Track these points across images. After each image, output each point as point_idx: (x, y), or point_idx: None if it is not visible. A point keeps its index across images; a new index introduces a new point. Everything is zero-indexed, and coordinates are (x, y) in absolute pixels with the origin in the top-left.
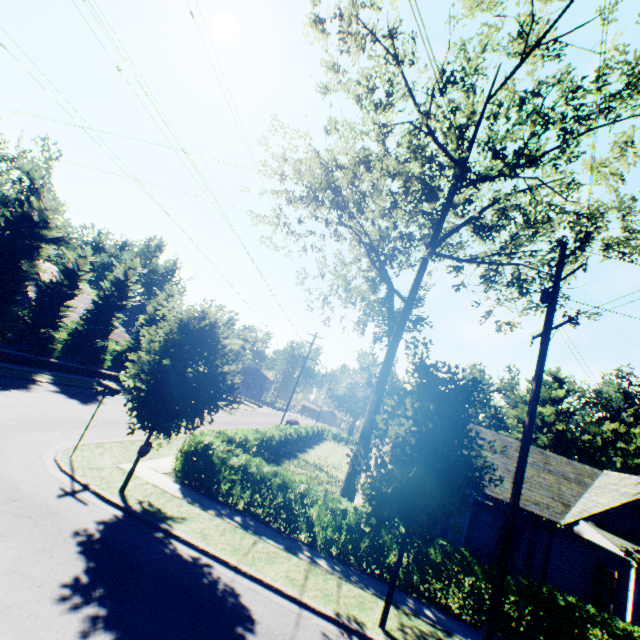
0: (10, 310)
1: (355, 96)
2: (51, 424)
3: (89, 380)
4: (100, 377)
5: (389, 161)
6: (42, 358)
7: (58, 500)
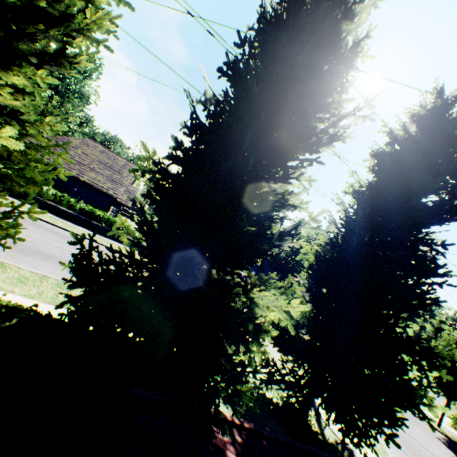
0: None
1: None
2: None
3: None
4: None
5: None
6: None
7: (414, 417)
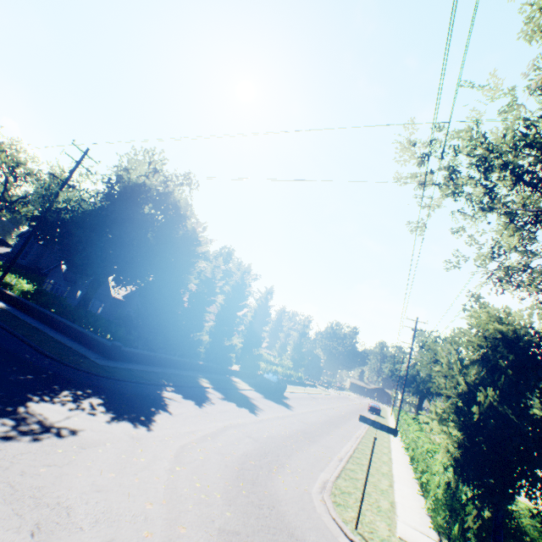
0: (177, 320)
1: None
2: (270, 454)
3: (226, 379)
4: (228, 374)
5: None
6: (194, 361)
7: None
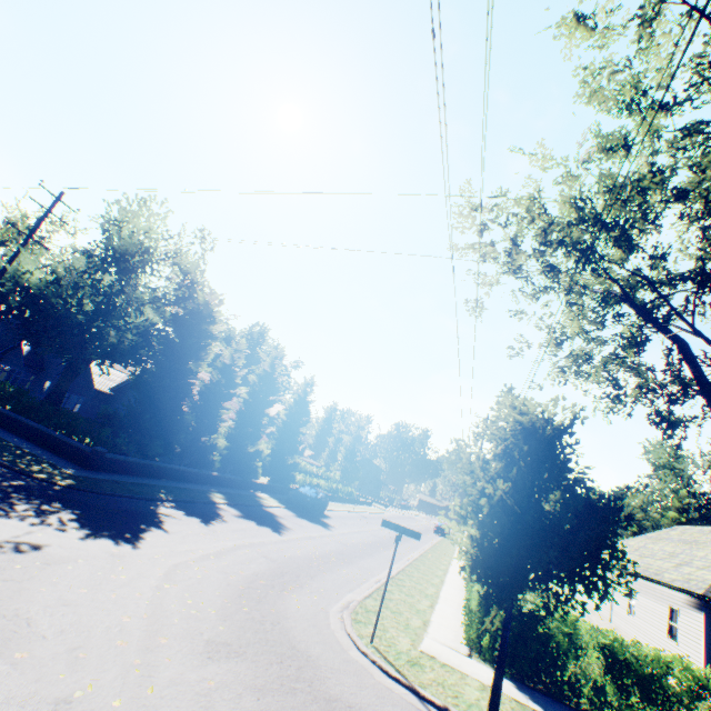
0: (182, 419)
1: (615, 104)
2: (288, 575)
3: (248, 494)
4: (252, 488)
5: (710, 170)
6: (205, 472)
7: None
